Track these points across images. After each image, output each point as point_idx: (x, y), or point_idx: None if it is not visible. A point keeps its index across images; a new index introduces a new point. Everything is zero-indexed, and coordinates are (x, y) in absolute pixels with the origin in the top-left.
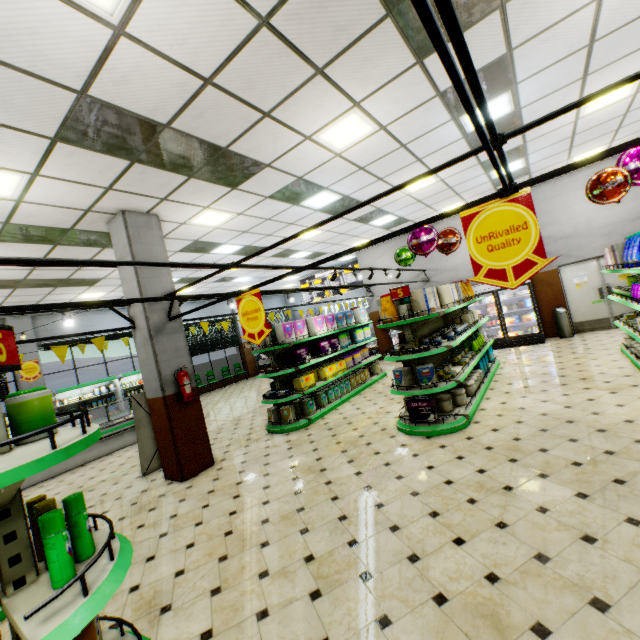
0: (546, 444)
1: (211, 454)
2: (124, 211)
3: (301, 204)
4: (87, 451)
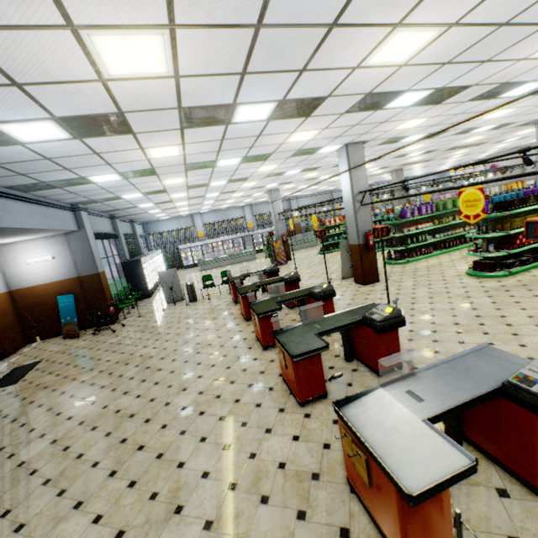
0: None
1: None
2: (396, 170)
3: (448, 158)
4: None
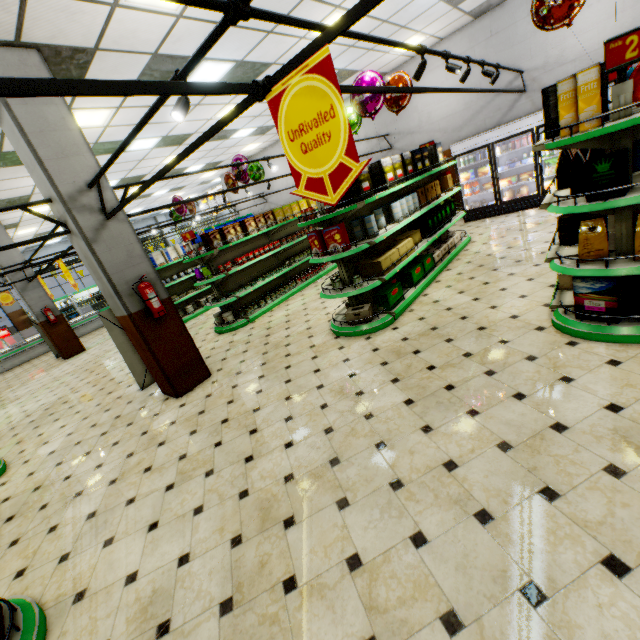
0: None
1: (82, 346)
2: None
3: None
4: (45, 346)
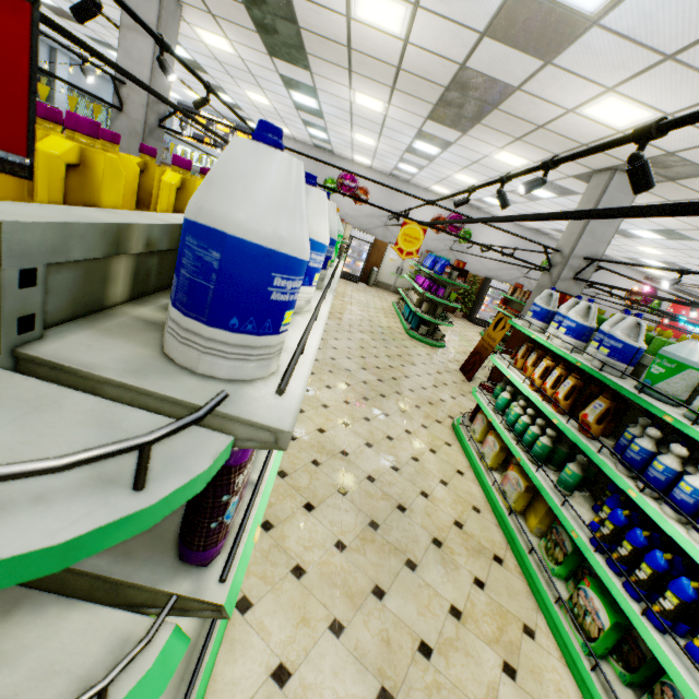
0: (362, 324)
1: None
2: None
3: (290, 90)
4: None
